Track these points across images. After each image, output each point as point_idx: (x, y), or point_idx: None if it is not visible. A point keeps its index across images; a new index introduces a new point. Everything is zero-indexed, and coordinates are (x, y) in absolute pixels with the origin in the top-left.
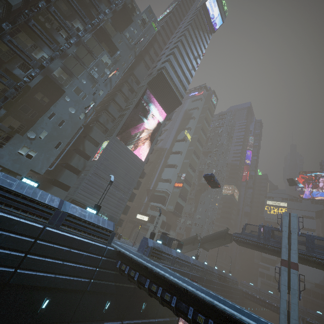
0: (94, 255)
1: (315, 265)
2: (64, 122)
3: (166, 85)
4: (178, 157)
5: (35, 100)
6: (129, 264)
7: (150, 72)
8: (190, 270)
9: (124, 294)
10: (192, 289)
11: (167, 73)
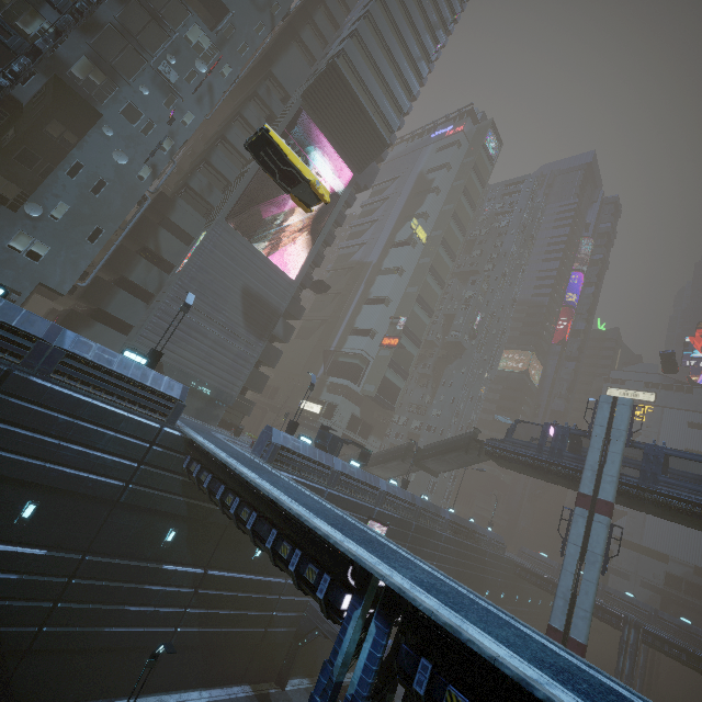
0: (132, 439)
1: (657, 509)
2: (105, 186)
3: (347, 100)
4: (393, 281)
5: (47, 140)
6: (203, 461)
7: (313, 70)
8: (376, 503)
9: (208, 522)
10: (284, 498)
11: (351, 68)
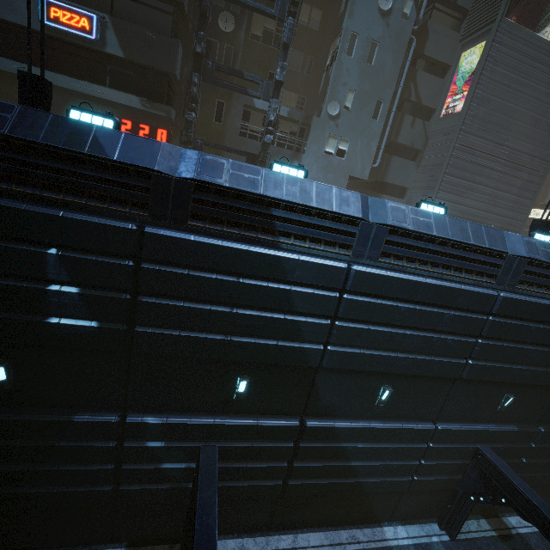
0: None
1: None
2: (376, 48)
3: None
4: None
5: (302, 30)
6: None
7: None
8: None
9: None
10: None
11: None
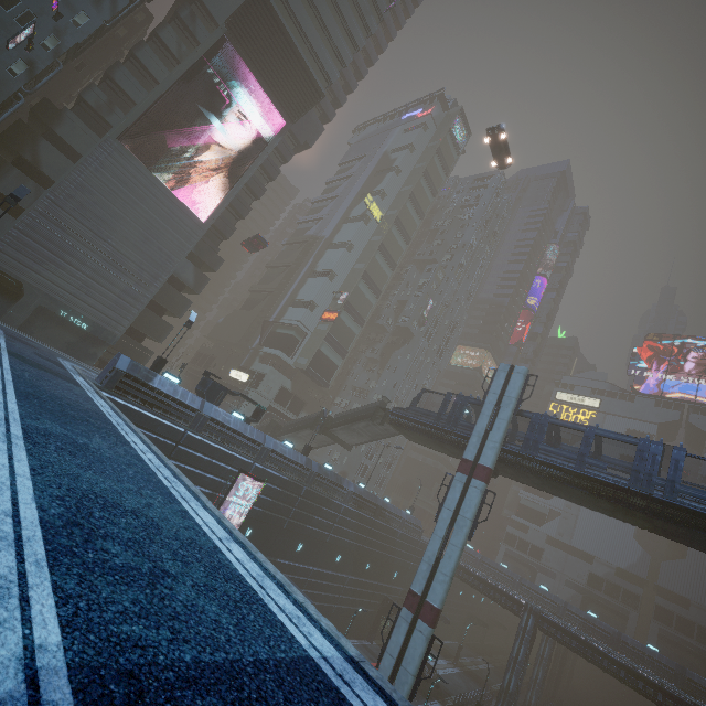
0: None
1: (536, 479)
2: None
3: (277, 36)
4: (340, 255)
5: None
6: None
7: None
8: (257, 459)
9: None
10: None
11: (282, 1)
